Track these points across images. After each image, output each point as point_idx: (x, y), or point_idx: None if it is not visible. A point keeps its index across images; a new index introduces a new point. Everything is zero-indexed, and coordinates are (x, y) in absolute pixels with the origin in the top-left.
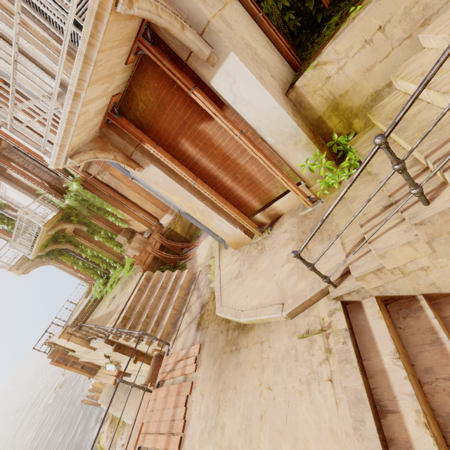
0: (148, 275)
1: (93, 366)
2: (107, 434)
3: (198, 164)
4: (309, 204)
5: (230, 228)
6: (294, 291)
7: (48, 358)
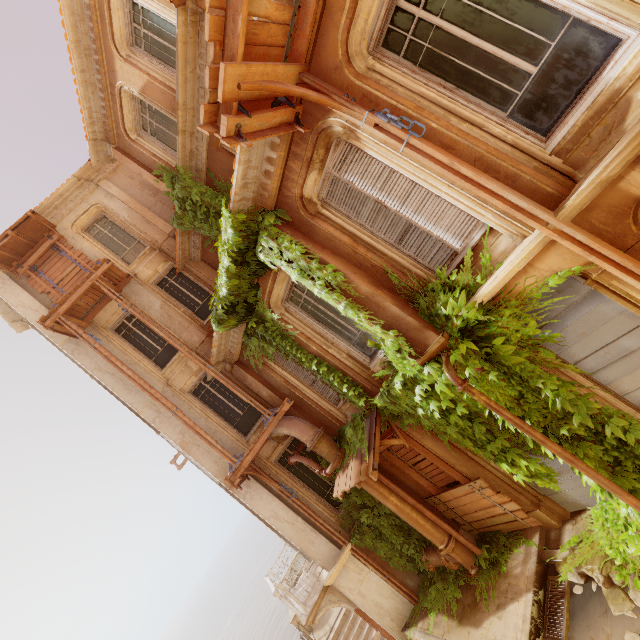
0: None
1: None
2: None
3: None
4: None
5: None
6: None
7: None
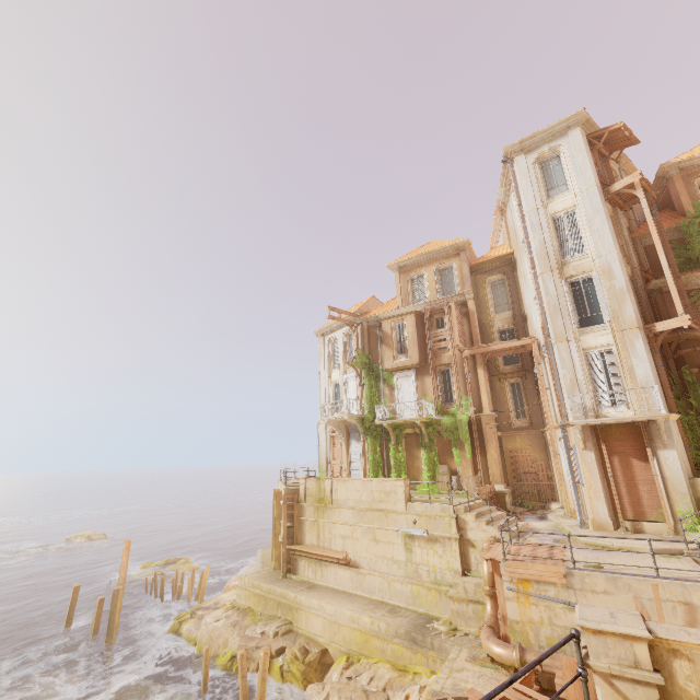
0: (484, 503)
1: (295, 536)
2: (230, 613)
3: (613, 471)
4: (672, 533)
5: (604, 513)
6: (660, 546)
7: (285, 490)
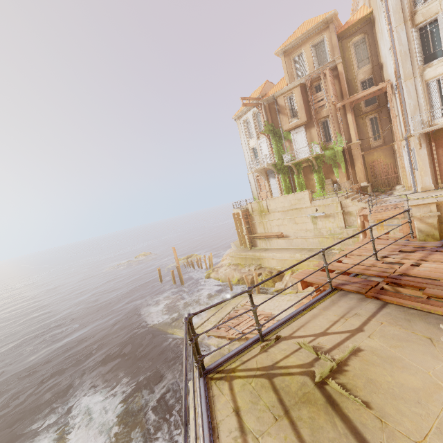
0: (355, 193)
1: (252, 231)
2: (231, 266)
3: (438, 157)
4: None
5: (429, 182)
6: None
7: (241, 211)
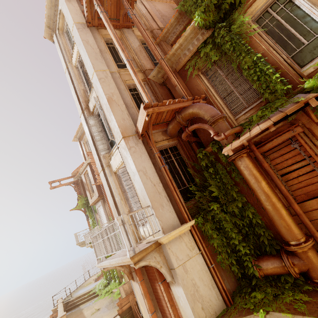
0: None
1: None
2: None
3: (161, 300)
4: None
5: None
6: None
7: (52, 310)
